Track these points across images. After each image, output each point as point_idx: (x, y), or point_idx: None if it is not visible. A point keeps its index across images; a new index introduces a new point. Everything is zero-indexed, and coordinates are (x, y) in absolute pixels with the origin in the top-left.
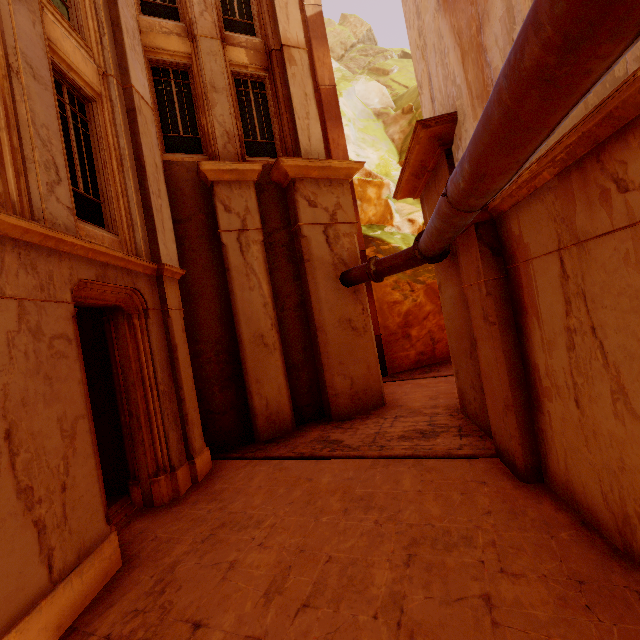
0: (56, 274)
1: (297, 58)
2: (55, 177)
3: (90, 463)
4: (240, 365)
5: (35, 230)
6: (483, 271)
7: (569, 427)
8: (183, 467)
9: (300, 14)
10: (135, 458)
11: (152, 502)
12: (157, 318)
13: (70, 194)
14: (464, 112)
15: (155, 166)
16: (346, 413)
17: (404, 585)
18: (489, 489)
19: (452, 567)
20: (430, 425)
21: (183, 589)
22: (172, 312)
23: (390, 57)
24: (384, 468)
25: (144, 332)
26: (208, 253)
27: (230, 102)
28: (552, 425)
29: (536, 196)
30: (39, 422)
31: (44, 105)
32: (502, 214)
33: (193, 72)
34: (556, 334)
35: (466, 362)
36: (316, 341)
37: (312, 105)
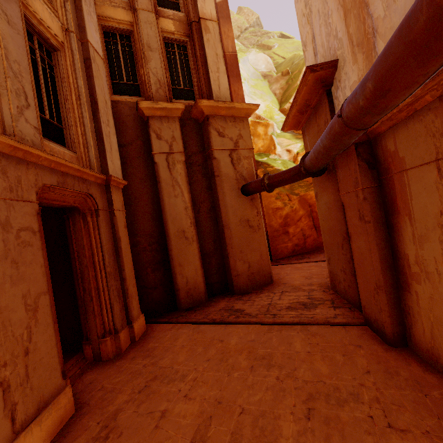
0: (24, 179)
1: (211, 28)
2: (24, 102)
3: (50, 331)
4: (167, 253)
5: (5, 142)
6: (361, 181)
7: (437, 305)
8: (124, 330)
9: None
10: (87, 323)
11: (100, 357)
12: (105, 216)
13: (37, 117)
14: (344, 59)
15: (105, 102)
16: (245, 288)
17: (308, 437)
18: (364, 351)
19: (346, 421)
20: (309, 298)
21: (123, 435)
22: (117, 212)
23: (272, 37)
24: (278, 332)
25: (95, 227)
26: (144, 169)
27: (161, 58)
28: (419, 303)
29: (414, 117)
30: (6, 299)
31: (16, 45)
32: (378, 135)
33: (134, 36)
34: (428, 230)
35: (338, 252)
36: (223, 235)
37: (221, 62)
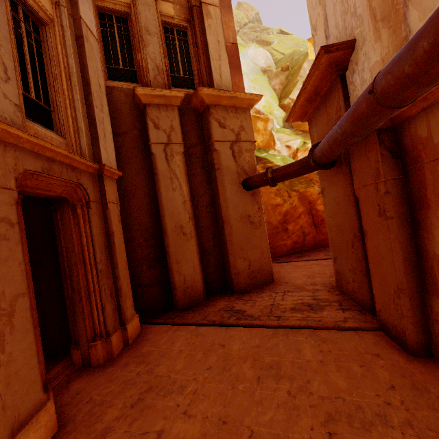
0: None
1: (212, 13)
2: (3, 75)
3: (29, 338)
4: (164, 249)
5: None
6: (383, 172)
7: None
8: (117, 332)
9: None
10: (76, 326)
11: (89, 363)
12: (97, 209)
13: (18, 93)
14: (364, 37)
15: (99, 86)
16: (245, 287)
17: None
18: (384, 362)
19: None
20: (314, 299)
21: None
22: (110, 205)
23: (271, 33)
24: (285, 337)
25: (86, 220)
26: (140, 160)
27: (160, 43)
28: None
29: None
30: None
31: None
32: (406, 120)
33: (131, 18)
34: None
35: (347, 250)
36: (223, 231)
37: (223, 50)
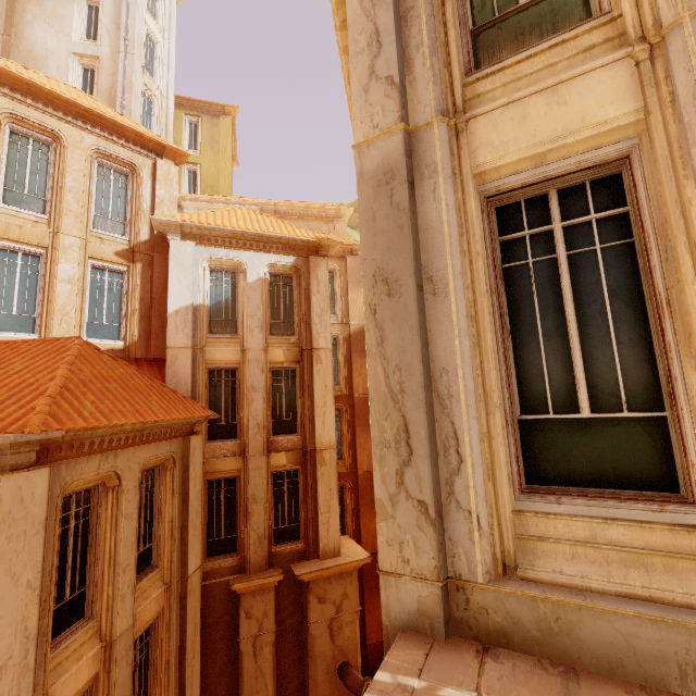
0: None
1: (327, 458)
2: None
3: None
4: None
5: None
6: None
7: None
8: None
9: (345, 328)
10: None
11: None
12: None
13: None
14: None
15: (194, 627)
16: None
17: None
18: None
19: None
20: None
21: None
22: None
23: None
24: None
25: None
26: (227, 652)
27: (266, 508)
28: None
29: None
30: None
31: None
32: None
33: (240, 482)
34: None
35: None
36: None
37: (334, 498)
